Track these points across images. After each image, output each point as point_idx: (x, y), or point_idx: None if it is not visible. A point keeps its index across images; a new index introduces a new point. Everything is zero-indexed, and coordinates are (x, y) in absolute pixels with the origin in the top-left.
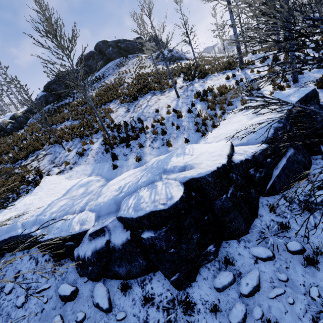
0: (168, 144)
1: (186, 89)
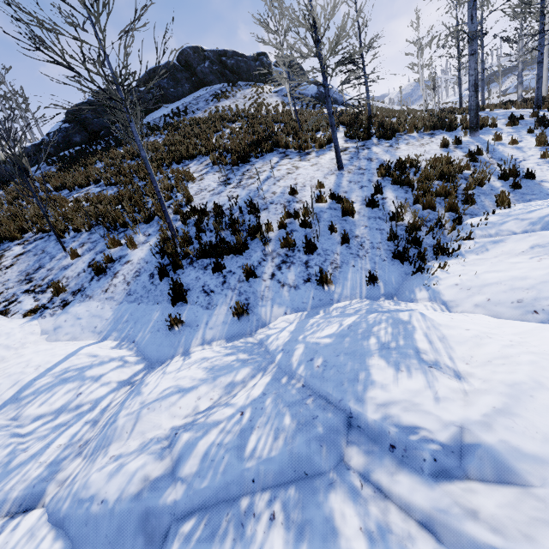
0: (324, 281)
1: (356, 155)
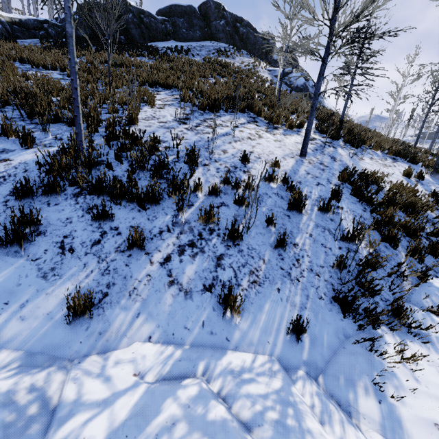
0: (229, 303)
1: (322, 149)
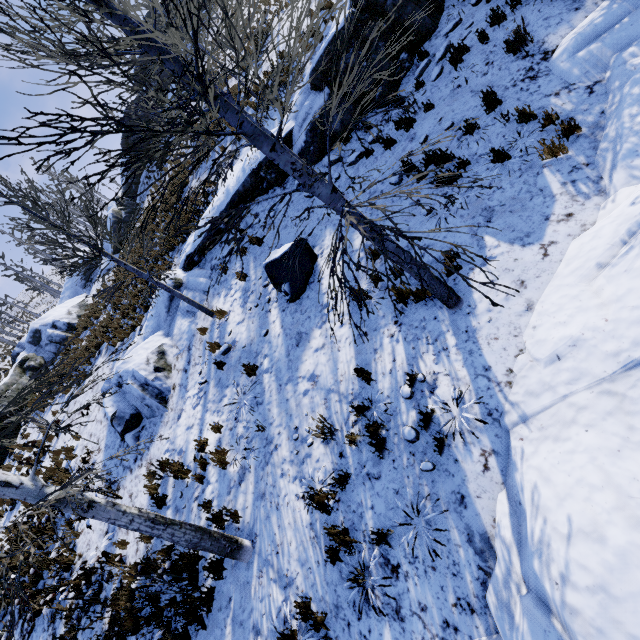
0: None
1: None
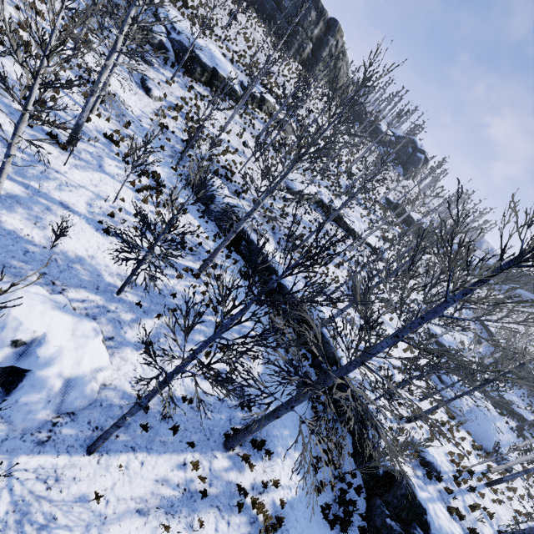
0: None
1: None
